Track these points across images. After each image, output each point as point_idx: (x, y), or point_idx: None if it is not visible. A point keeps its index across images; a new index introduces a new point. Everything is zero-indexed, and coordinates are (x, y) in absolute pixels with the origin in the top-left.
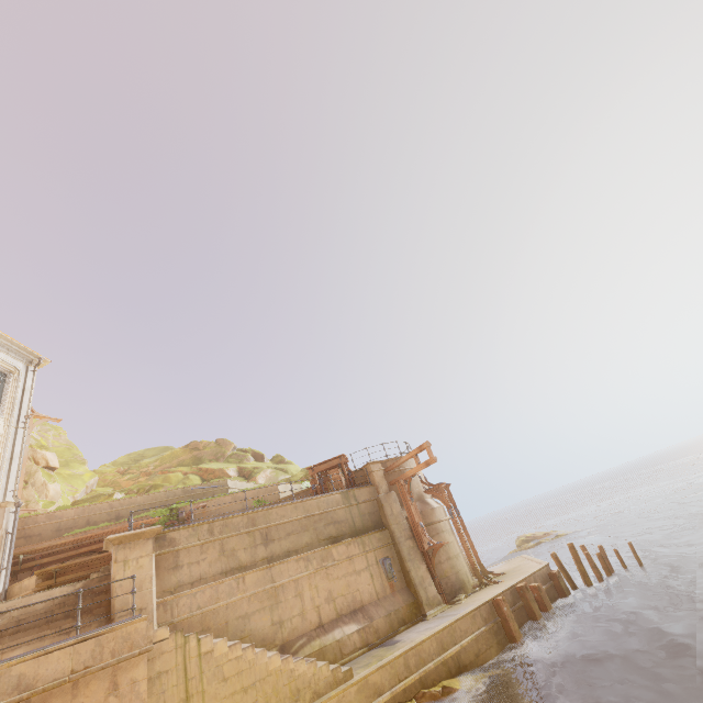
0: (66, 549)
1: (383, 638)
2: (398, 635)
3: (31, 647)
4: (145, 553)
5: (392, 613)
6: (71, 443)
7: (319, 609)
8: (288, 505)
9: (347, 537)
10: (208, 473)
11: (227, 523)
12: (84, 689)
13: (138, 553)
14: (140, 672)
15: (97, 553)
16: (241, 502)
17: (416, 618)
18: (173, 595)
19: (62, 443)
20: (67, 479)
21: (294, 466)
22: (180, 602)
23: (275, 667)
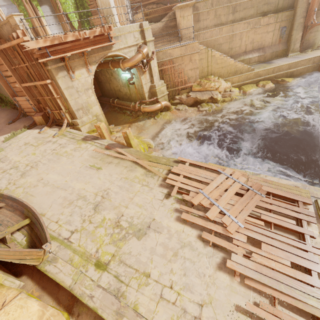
0: (143, 0)
1: (266, 60)
2: (272, 60)
3: (162, 44)
4: (189, 14)
5: (274, 52)
6: None
7: (246, 46)
8: None
9: (271, 13)
10: None
11: (219, 0)
12: (184, 59)
13: (187, 13)
14: (196, 58)
15: (155, 4)
16: None
17: (283, 56)
18: (197, 33)
19: None
20: None
21: None
22: (200, 36)
23: (231, 63)
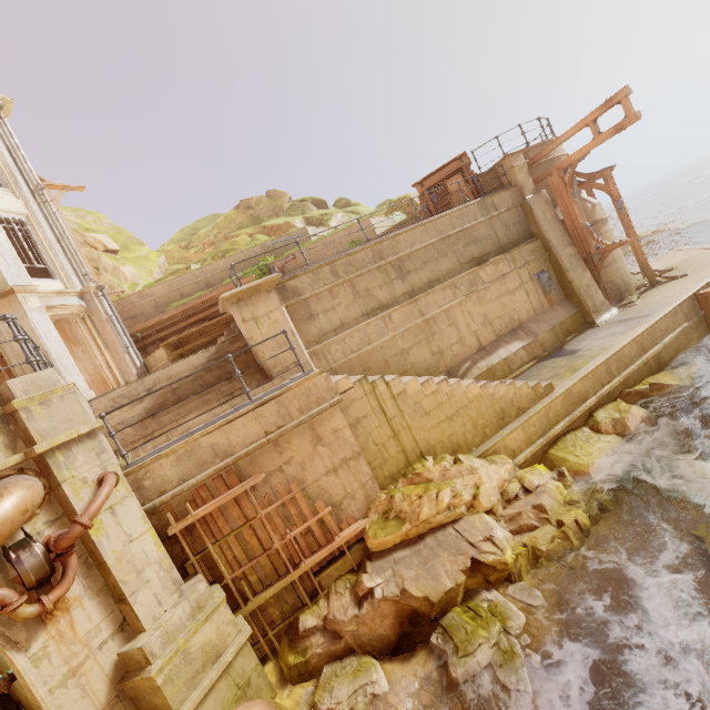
0: (175, 322)
1: (551, 350)
2: (565, 345)
3: (201, 411)
4: (273, 307)
5: (556, 326)
6: (117, 226)
7: (476, 334)
8: (415, 229)
9: (492, 256)
10: (274, 231)
11: (350, 261)
12: (286, 445)
13: (265, 308)
14: (337, 422)
15: (207, 320)
16: (333, 247)
17: (581, 327)
18: (320, 345)
19: (107, 228)
20: (136, 262)
21: (363, 207)
22: (331, 350)
23: (474, 394)
